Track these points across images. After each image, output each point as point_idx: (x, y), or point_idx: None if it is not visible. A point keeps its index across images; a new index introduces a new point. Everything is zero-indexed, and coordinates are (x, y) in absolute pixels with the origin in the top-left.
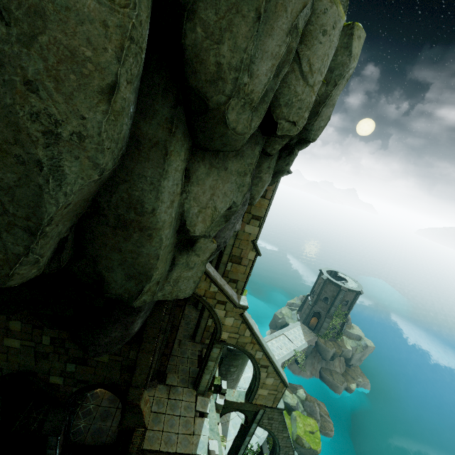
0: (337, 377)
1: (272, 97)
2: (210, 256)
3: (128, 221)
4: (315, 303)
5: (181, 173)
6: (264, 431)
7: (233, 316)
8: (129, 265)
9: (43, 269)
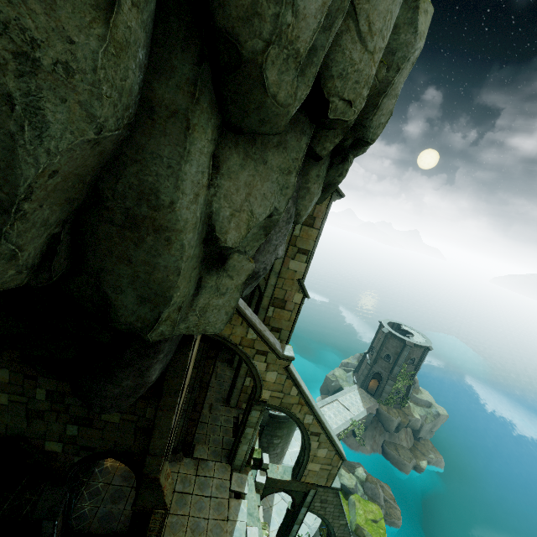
0: (403, 453)
1: (322, 65)
2: (246, 279)
3: (139, 218)
4: (374, 363)
5: (208, 158)
6: (315, 519)
7: (276, 369)
8: (142, 283)
9: (28, 279)
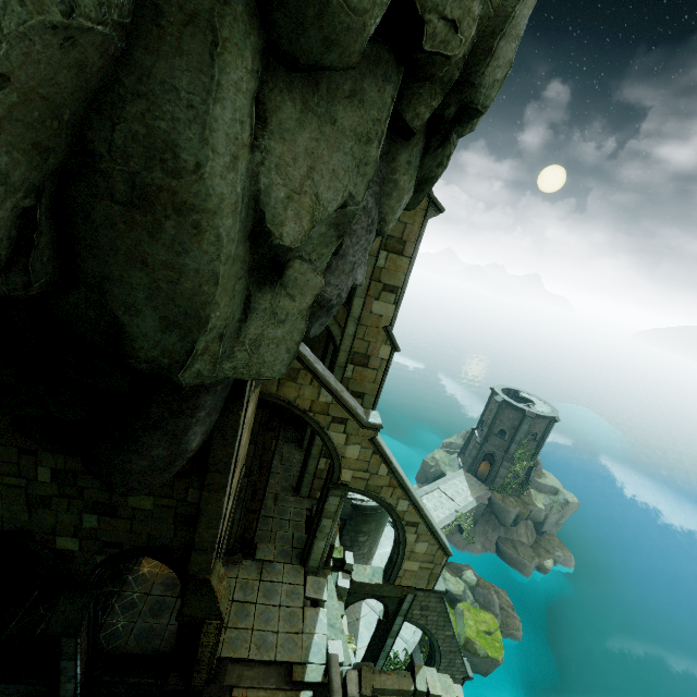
0: (523, 551)
1: None
2: (313, 302)
3: (151, 189)
4: (485, 440)
5: (248, 101)
6: (414, 632)
7: (359, 442)
8: (166, 299)
9: None
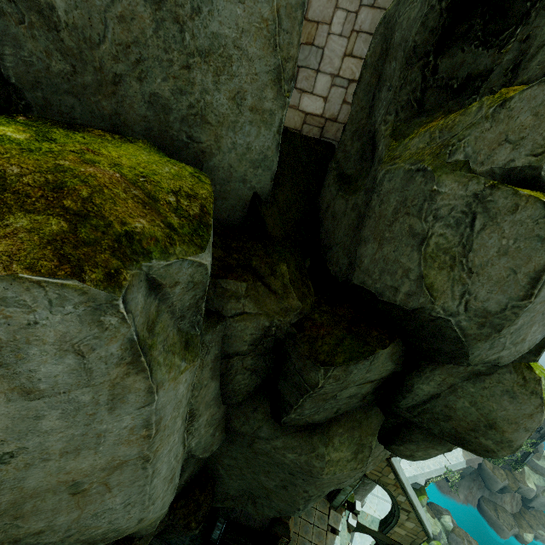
0: (504, 517)
1: None
2: None
3: None
4: None
5: None
6: None
7: None
8: None
9: None
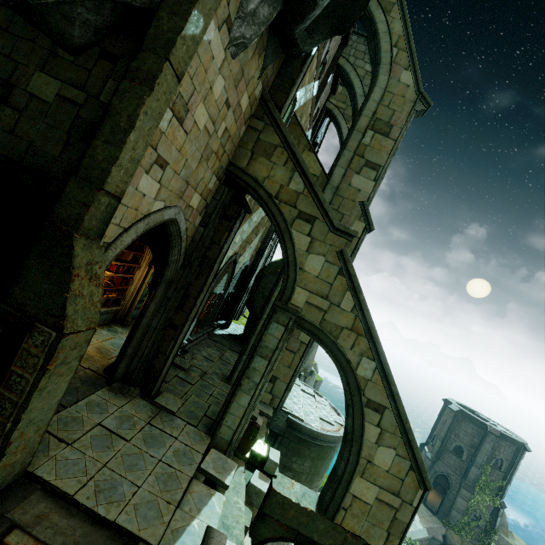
0: None
1: None
2: None
3: None
4: (438, 457)
5: None
6: None
7: (324, 252)
8: None
9: None
